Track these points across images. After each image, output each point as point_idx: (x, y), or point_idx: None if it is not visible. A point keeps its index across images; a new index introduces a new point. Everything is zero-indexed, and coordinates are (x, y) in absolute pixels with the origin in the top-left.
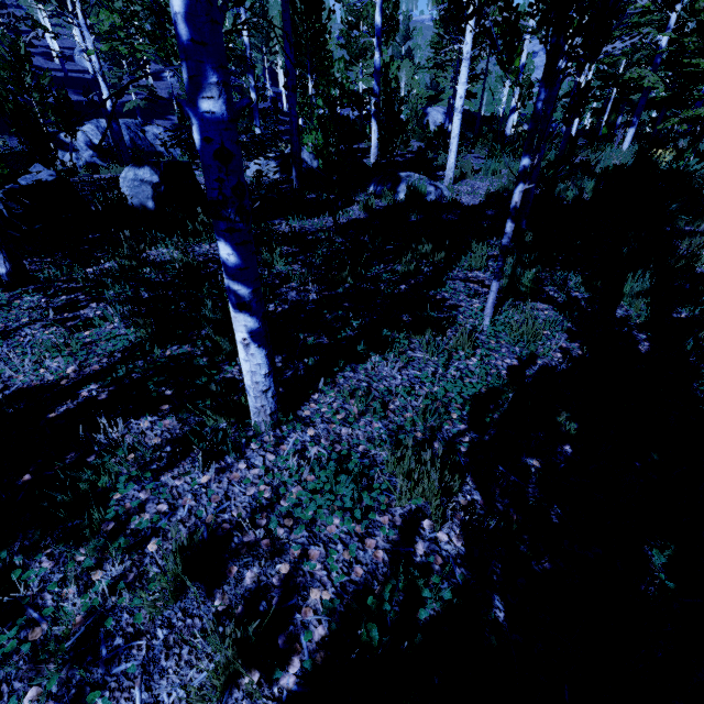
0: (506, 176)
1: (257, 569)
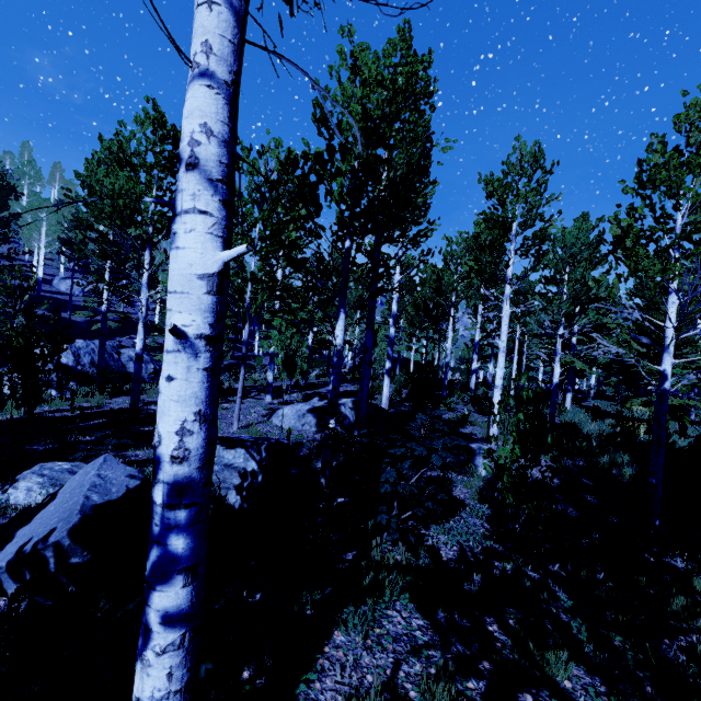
0: None
1: None
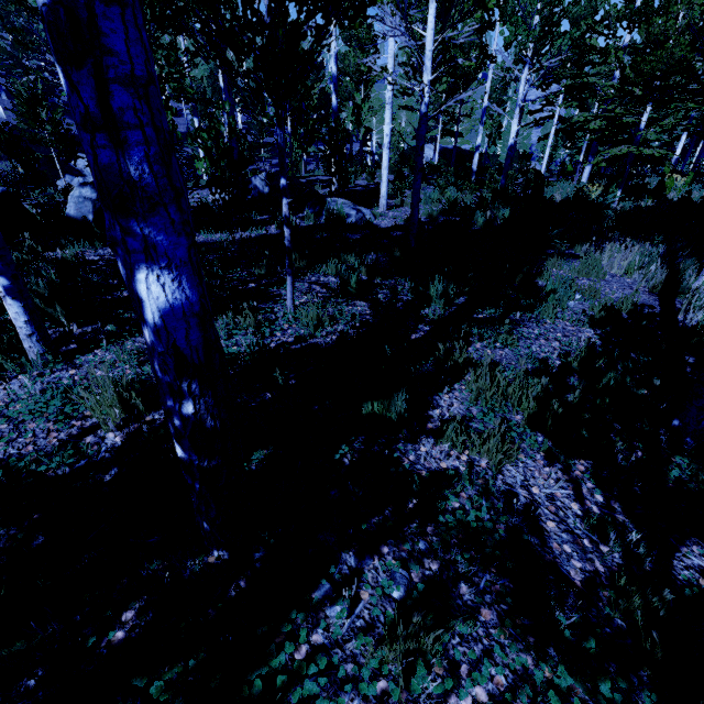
0: (445, 205)
1: None
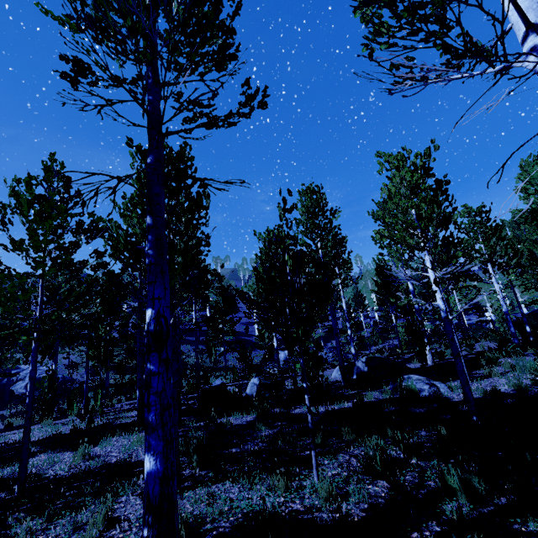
0: None
1: (117, 532)
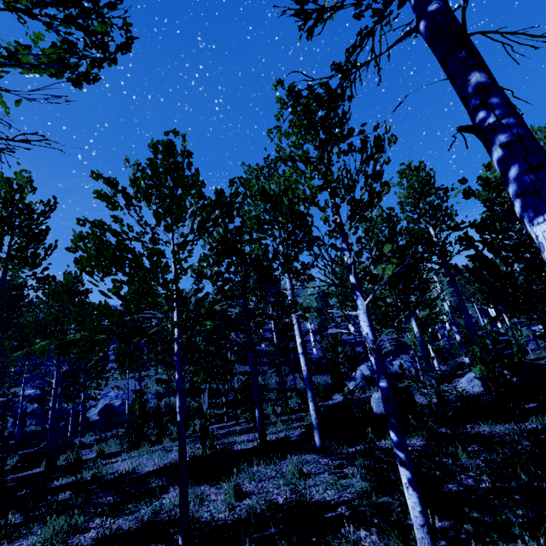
0: None
1: None
